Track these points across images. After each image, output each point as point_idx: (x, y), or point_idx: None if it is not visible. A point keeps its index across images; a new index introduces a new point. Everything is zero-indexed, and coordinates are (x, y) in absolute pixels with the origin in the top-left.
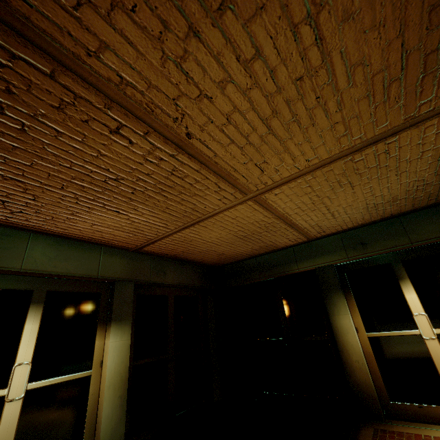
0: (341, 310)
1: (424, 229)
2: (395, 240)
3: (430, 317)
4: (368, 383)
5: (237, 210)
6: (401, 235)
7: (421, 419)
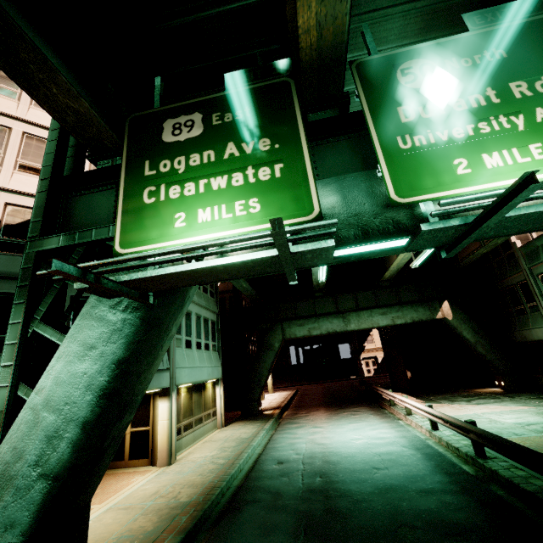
0: None
1: None
2: None
3: (131, 423)
4: None
5: None
6: None
7: (113, 468)
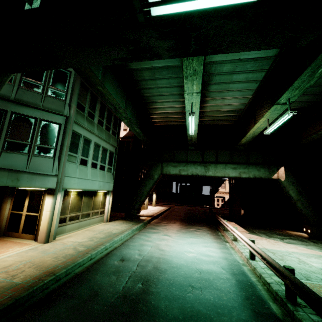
0: (6, 202)
1: None
2: None
3: (27, 209)
4: (1, 226)
5: None
6: None
7: (11, 236)
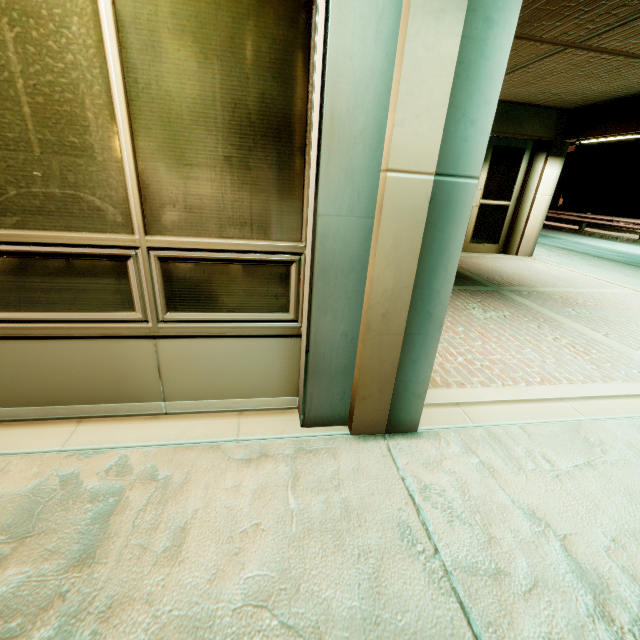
0: None
1: (526, 126)
2: (507, 127)
3: (484, 192)
4: None
5: (534, 46)
6: (512, 124)
7: None
